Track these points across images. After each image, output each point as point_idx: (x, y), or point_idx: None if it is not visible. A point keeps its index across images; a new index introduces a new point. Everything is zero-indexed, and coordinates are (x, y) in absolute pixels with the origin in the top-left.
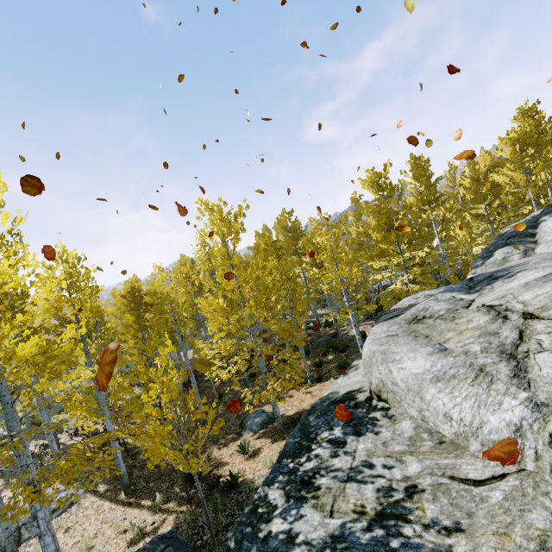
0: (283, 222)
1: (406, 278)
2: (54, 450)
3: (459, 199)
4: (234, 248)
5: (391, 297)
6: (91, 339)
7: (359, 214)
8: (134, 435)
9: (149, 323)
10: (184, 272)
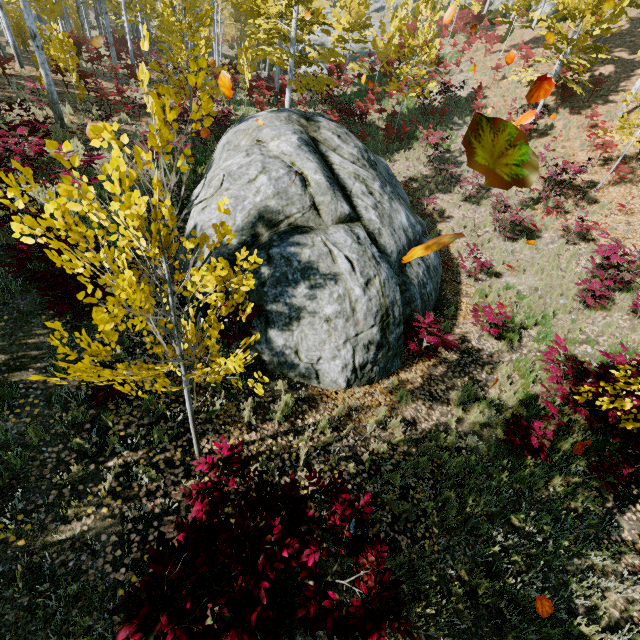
0: None
1: None
2: None
3: None
4: None
5: None
6: None
7: None
8: None
9: None
10: None
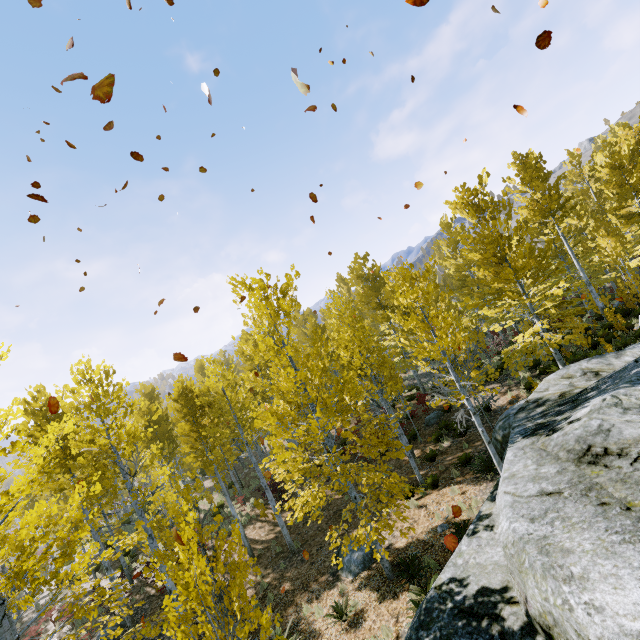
0: (358, 271)
1: (539, 327)
2: (120, 598)
3: (591, 196)
4: (287, 333)
5: (519, 356)
6: (130, 474)
7: (454, 242)
8: (213, 568)
9: (206, 433)
10: (245, 354)
